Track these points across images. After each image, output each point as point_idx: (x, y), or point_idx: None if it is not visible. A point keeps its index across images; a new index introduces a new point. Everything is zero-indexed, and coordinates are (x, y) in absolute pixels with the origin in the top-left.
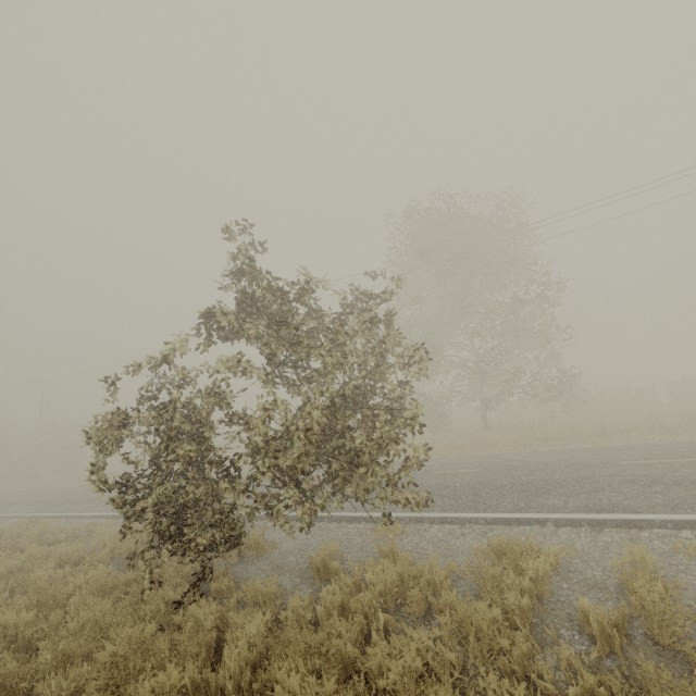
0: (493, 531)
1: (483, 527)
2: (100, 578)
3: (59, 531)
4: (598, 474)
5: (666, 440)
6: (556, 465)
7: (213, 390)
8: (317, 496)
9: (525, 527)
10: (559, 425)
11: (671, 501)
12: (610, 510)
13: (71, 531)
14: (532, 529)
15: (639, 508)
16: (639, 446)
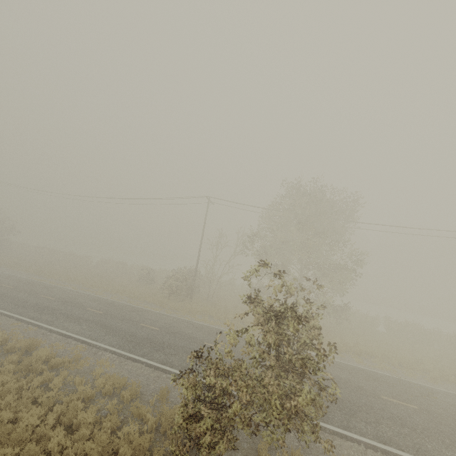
0: (335, 440)
1: (329, 436)
2: (141, 440)
3: (54, 353)
4: (375, 405)
5: (395, 376)
6: (350, 386)
7: (242, 363)
8: (221, 369)
9: (351, 443)
10: (338, 338)
11: (415, 446)
12: (389, 444)
13: (65, 358)
14: (354, 445)
15: (402, 446)
16: (384, 379)
